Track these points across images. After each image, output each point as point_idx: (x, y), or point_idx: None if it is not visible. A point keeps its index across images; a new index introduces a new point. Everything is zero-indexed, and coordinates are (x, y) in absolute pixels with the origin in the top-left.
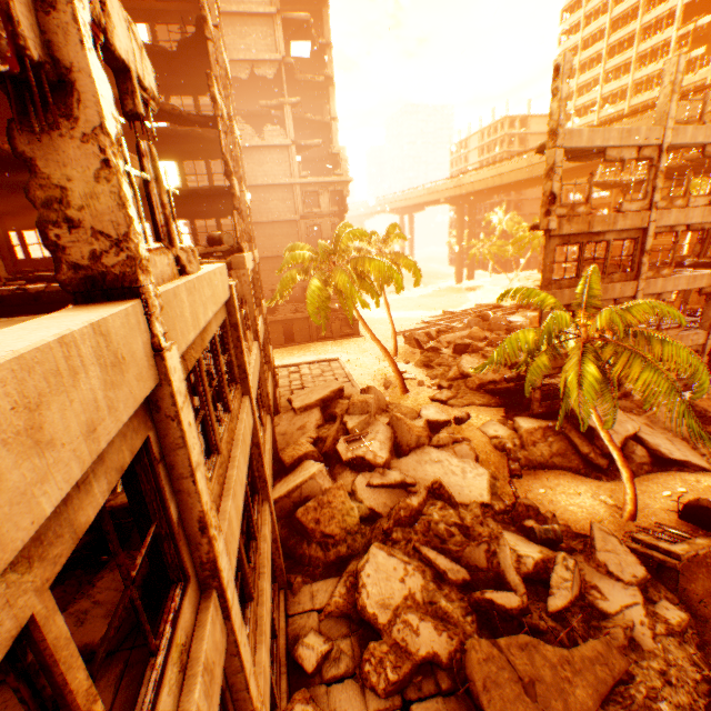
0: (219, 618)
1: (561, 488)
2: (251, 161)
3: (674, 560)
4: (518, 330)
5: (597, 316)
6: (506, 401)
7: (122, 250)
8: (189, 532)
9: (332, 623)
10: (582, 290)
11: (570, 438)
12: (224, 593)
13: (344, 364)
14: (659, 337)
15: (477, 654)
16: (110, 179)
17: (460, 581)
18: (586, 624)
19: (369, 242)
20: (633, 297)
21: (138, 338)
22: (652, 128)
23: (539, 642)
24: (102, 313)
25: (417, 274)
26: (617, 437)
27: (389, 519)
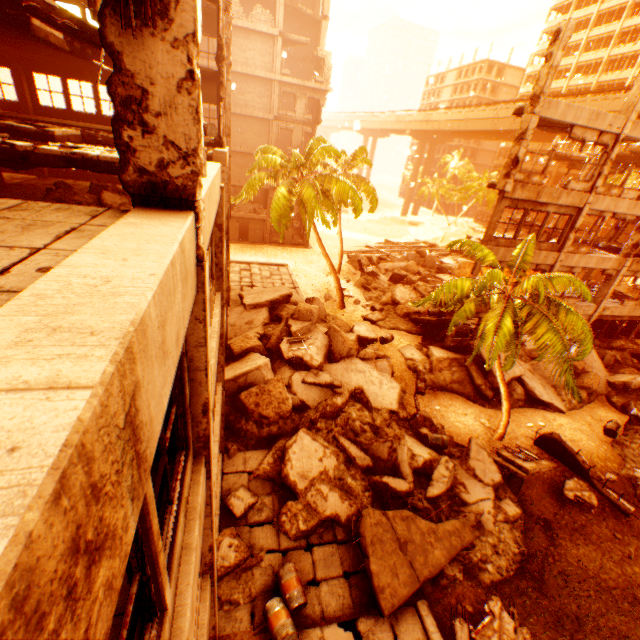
0: (204, 478)
1: (453, 408)
2: (234, 43)
3: (523, 473)
4: (458, 278)
5: (525, 279)
6: (425, 331)
7: (188, 164)
8: (193, 413)
9: (259, 484)
10: (518, 254)
11: (470, 371)
12: (211, 461)
13: (292, 272)
14: (566, 306)
15: (370, 520)
16: (191, 91)
17: (365, 466)
18: (449, 508)
19: (336, 160)
20: (552, 266)
21: (192, 251)
22: (618, 116)
23: (416, 517)
24: (181, 230)
25: (373, 202)
26: (506, 376)
27: (317, 412)
